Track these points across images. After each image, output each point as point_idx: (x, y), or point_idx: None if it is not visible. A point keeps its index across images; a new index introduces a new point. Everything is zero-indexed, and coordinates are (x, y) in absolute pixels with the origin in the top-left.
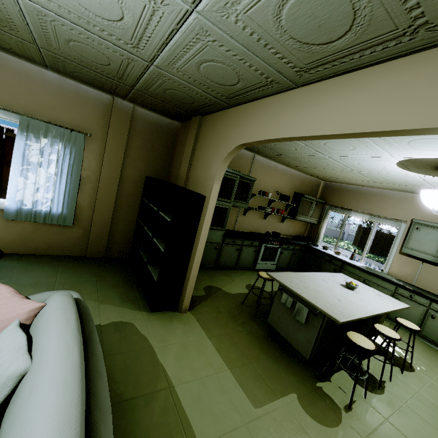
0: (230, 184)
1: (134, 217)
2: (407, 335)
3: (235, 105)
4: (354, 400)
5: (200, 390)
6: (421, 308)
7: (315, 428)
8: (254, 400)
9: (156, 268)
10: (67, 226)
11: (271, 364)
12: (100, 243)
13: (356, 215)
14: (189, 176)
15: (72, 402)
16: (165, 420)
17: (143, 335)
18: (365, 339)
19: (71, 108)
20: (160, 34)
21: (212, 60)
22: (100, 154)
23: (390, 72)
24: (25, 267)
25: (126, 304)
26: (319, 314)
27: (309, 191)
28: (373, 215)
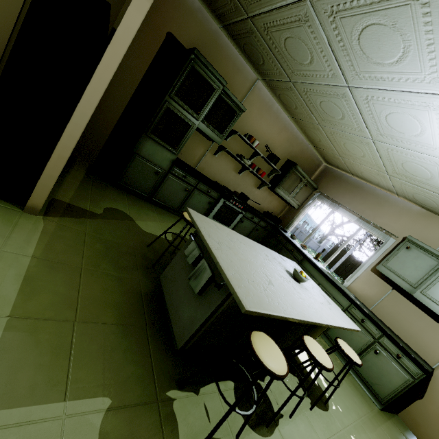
0: (208, 98)
1: None
2: (337, 361)
3: None
4: (215, 438)
5: None
6: (367, 337)
7: None
8: None
9: None
10: None
11: (112, 335)
12: None
13: (343, 212)
14: None
15: None
16: None
17: None
18: (278, 352)
19: None
20: None
21: None
22: None
23: None
24: None
25: None
26: (224, 287)
27: (305, 167)
28: (362, 219)
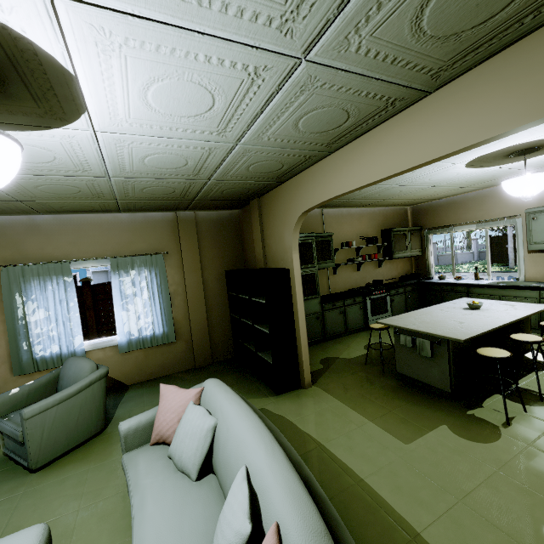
0: (308, 248)
1: (227, 315)
2: None
3: (286, 180)
4: (513, 417)
5: (348, 442)
6: None
7: (473, 447)
8: (404, 439)
9: (266, 353)
10: (171, 343)
11: (412, 407)
12: (205, 350)
13: (460, 229)
14: (267, 255)
15: (257, 422)
16: (325, 469)
17: (278, 415)
18: (498, 349)
19: (145, 236)
20: (215, 162)
21: (257, 162)
22: (179, 266)
23: (393, 126)
24: (151, 391)
25: (252, 395)
26: (441, 342)
27: (397, 222)
28: (480, 222)
